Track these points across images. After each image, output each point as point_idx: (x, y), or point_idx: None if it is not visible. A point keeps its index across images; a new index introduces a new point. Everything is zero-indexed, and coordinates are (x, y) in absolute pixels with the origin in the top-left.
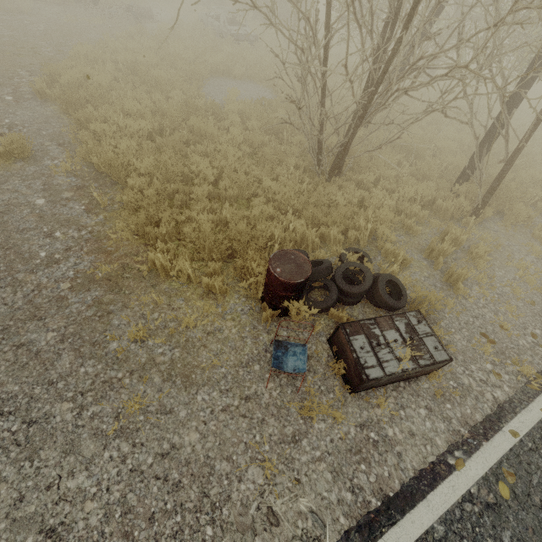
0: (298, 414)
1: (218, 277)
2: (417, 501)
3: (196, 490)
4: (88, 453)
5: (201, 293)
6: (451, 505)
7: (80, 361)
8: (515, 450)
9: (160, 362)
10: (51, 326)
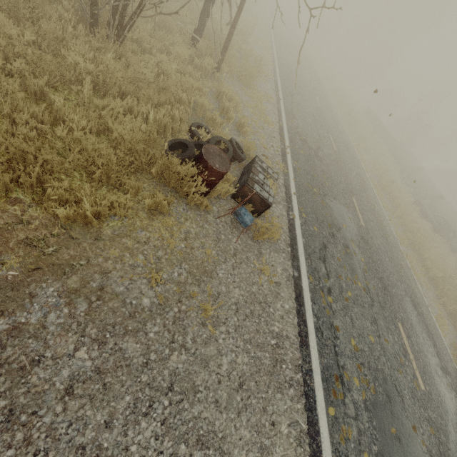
0: (252, 242)
1: (160, 193)
2: (296, 238)
3: (257, 305)
4: (214, 352)
5: (146, 216)
6: (301, 231)
7: (141, 333)
8: (298, 200)
9: (184, 280)
10: (65, 351)
